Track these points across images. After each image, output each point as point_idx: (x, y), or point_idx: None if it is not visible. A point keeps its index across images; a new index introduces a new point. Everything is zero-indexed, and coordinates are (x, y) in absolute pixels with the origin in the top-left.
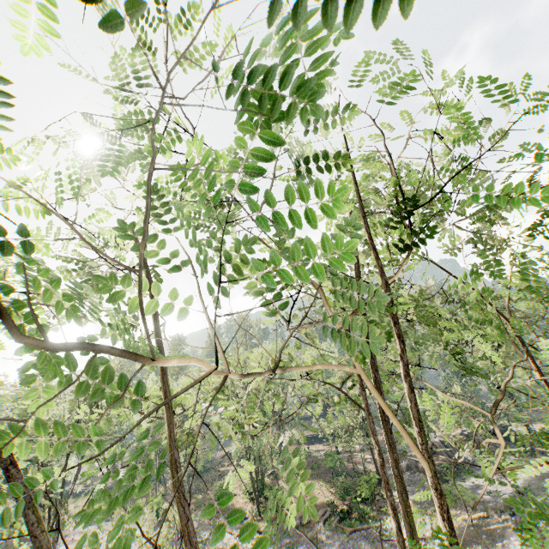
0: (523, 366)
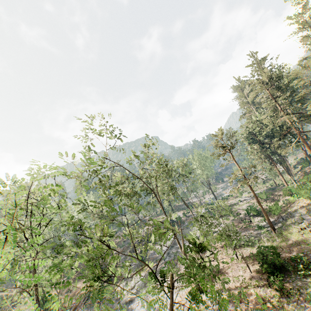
0: (166, 199)
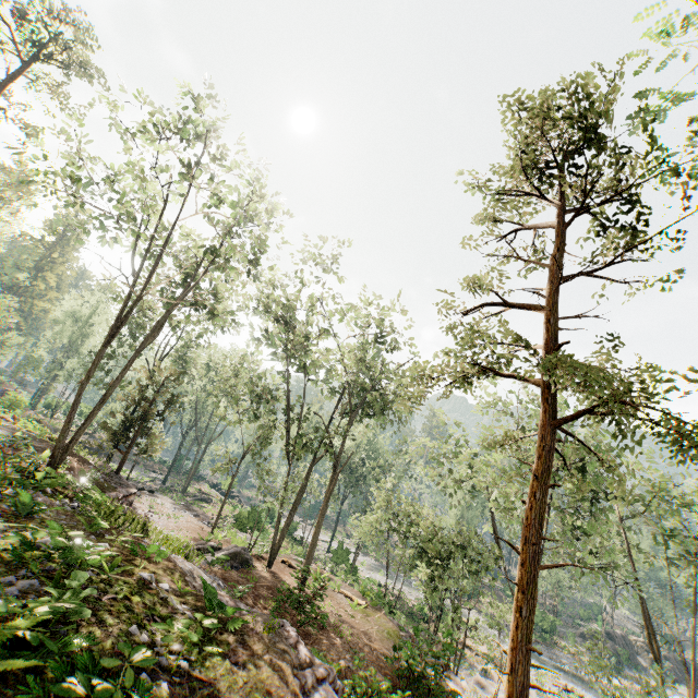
0: None
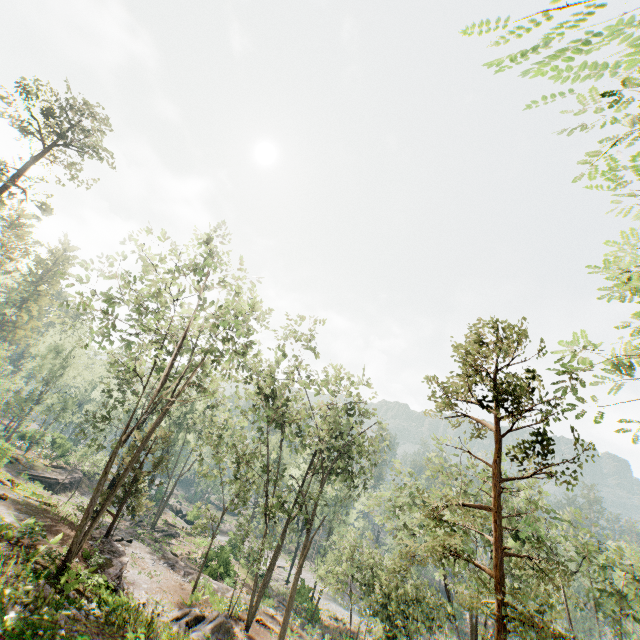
0: None
